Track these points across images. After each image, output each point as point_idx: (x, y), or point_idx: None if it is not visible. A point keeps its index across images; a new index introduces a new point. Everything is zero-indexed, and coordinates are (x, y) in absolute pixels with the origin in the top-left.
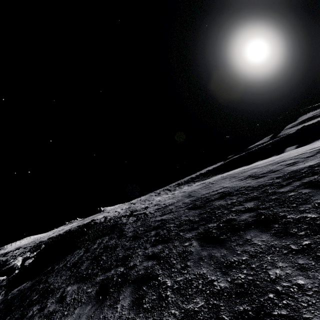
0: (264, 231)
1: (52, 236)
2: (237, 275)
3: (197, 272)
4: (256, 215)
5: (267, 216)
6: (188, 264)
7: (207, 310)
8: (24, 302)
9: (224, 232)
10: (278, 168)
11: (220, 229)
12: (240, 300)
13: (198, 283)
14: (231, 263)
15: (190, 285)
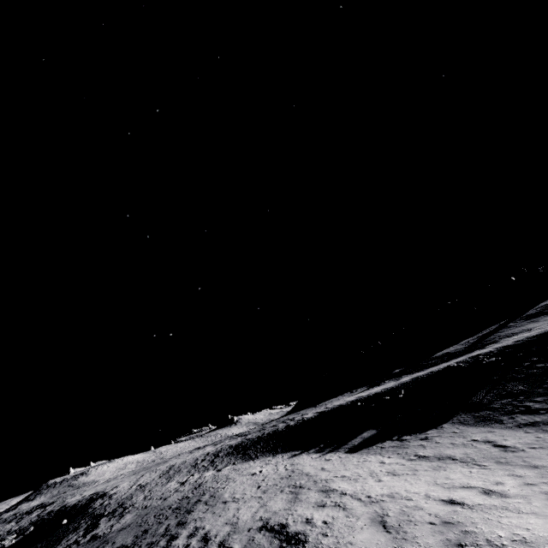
0: None
1: (65, 505)
2: None
3: None
4: None
5: None
6: None
7: None
8: None
9: None
10: None
11: None
12: None
13: None
14: None
15: None
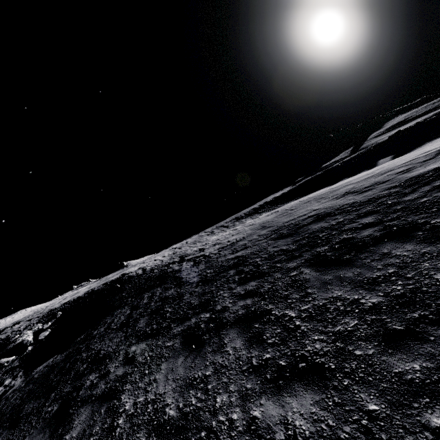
0: (405, 241)
1: (67, 301)
2: (390, 288)
3: (328, 296)
4: (383, 228)
5: (401, 227)
6: (309, 292)
7: (366, 326)
8: (67, 375)
9: (345, 253)
10: (386, 178)
11: (338, 251)
12: (409, 308)
13: (337, 306)
14: (374, 279)
15: (326, 309)
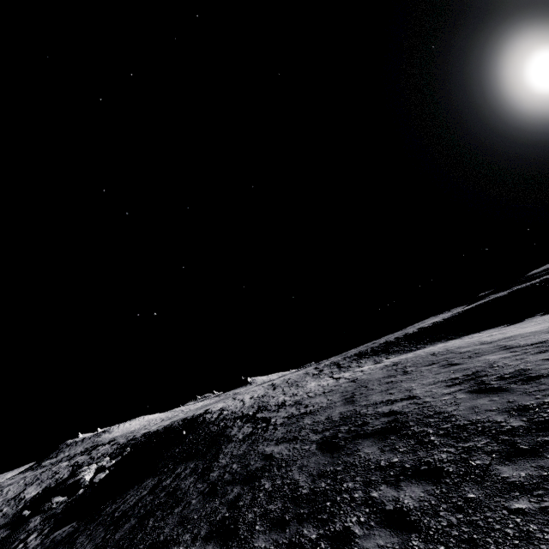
0: None
1: (148, 431)
2: None
3: None
4: None
5: None
6: None
7: None
8: None
9: None
10: (543, 368)
11: None
12: None
13: None
14: None
15: None
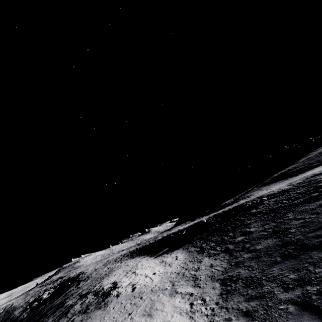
0: None
1: (69, 277)
2: None
3: None
4: None
5: None
6: None
7: None
8: None
9: None
10: (79, 294)
11: None
12: None
13: None
14: None
15: None
